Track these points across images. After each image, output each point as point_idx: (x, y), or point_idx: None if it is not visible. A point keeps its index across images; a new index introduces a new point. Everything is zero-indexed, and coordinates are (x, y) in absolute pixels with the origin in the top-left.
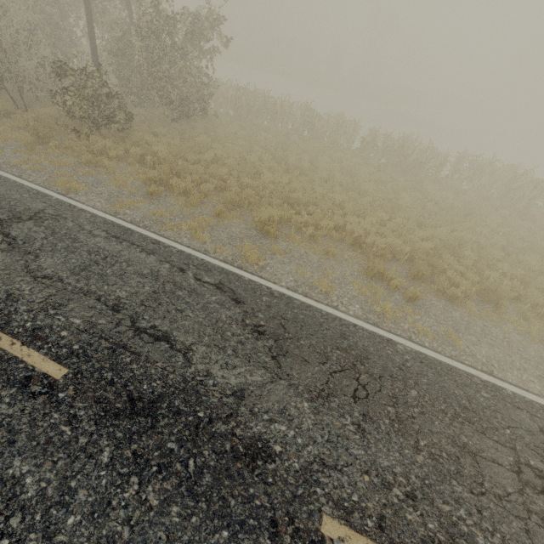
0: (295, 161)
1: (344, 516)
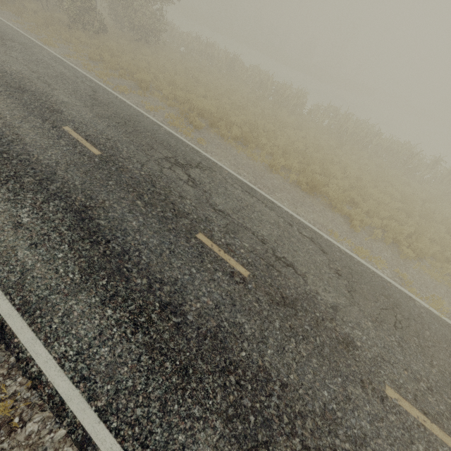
0: (197, 74)
1: (75, 130)
